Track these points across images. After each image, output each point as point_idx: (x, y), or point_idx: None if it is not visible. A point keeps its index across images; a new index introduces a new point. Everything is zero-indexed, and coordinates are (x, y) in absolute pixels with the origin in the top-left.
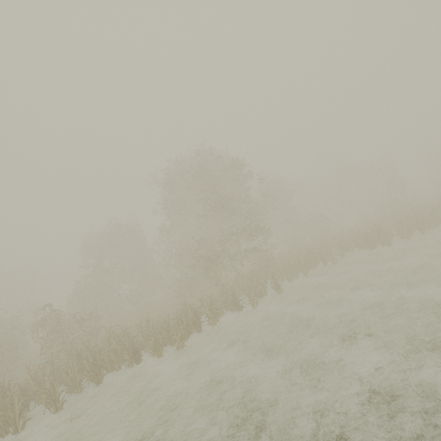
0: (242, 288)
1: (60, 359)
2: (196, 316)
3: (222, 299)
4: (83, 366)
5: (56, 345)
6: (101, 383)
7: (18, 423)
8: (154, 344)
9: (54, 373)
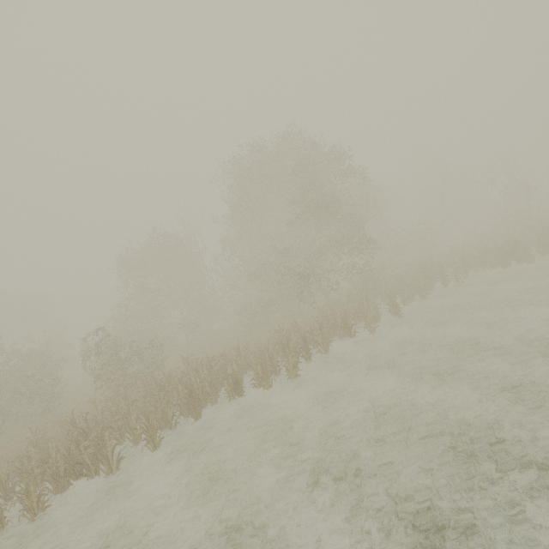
0: (343, 312)
1: (137, 391)
2: (303, 342)
3: (329, 323)
4: (179, 397)
5: (115, 378)
6: (200, 418)
7: (112, 462)
8: (261, 373)
9: (129, 408)
